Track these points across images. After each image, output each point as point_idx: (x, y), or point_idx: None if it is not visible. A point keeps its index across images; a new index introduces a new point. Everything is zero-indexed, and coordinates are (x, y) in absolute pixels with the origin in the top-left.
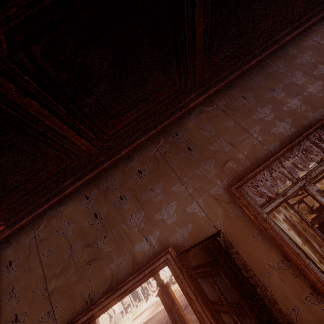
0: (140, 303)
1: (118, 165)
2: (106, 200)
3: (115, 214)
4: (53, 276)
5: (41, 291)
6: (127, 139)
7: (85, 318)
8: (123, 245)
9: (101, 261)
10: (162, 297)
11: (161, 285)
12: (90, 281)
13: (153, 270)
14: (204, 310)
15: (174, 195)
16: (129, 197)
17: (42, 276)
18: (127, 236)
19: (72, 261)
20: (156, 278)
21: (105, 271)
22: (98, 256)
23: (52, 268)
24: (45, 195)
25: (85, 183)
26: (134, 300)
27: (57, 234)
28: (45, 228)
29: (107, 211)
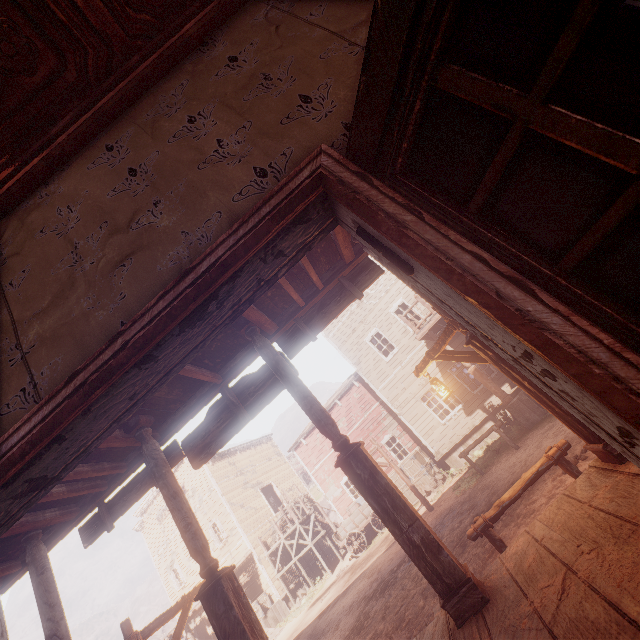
0: (320, 578)
1: (179, 68)
2: (155, 137)
3: (178, 154)
4: (35, 315)
5: (6, 354)
6: (195, 3)
7: (107, 356)
8: (203, 204)
9: (150, 252)
10: (349, 468)
11: (344, 444)
12: (125, 297)
13: (283, 202)
14: (445, 234)
15: (325, 66)
16: (212, 111)
17: (8, 325)
18: (213, 182)
19: (78, 274)
20: (330, 432)
21: (160, 266)
22: (142, 244)
23: (32, 302)
24: (9, 163)
25: (102, 119)
26: (309, 574)
27: (43, 236)
28: (15, 234)
29: (159, 156)
